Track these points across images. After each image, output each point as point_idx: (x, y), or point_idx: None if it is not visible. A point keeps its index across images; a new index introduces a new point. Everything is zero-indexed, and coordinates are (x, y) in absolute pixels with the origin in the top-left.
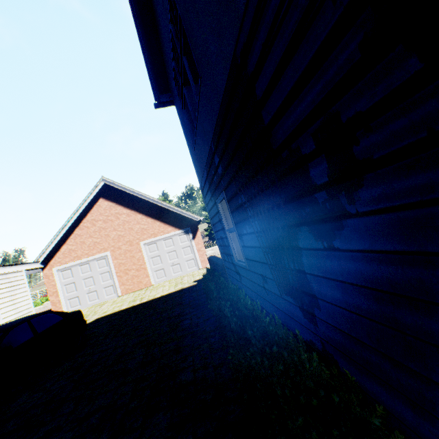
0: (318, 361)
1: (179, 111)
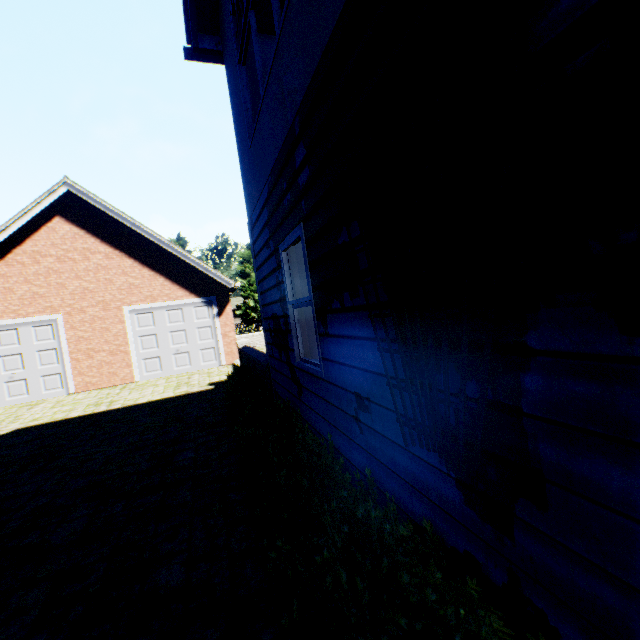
0: (478, 599)
1: (231, 71)
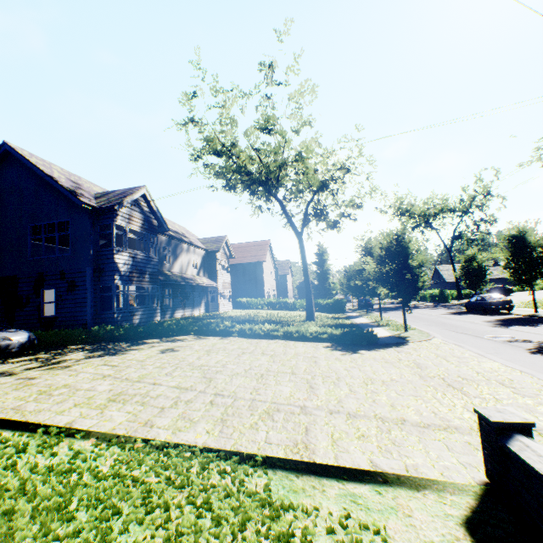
0: None
1: None
